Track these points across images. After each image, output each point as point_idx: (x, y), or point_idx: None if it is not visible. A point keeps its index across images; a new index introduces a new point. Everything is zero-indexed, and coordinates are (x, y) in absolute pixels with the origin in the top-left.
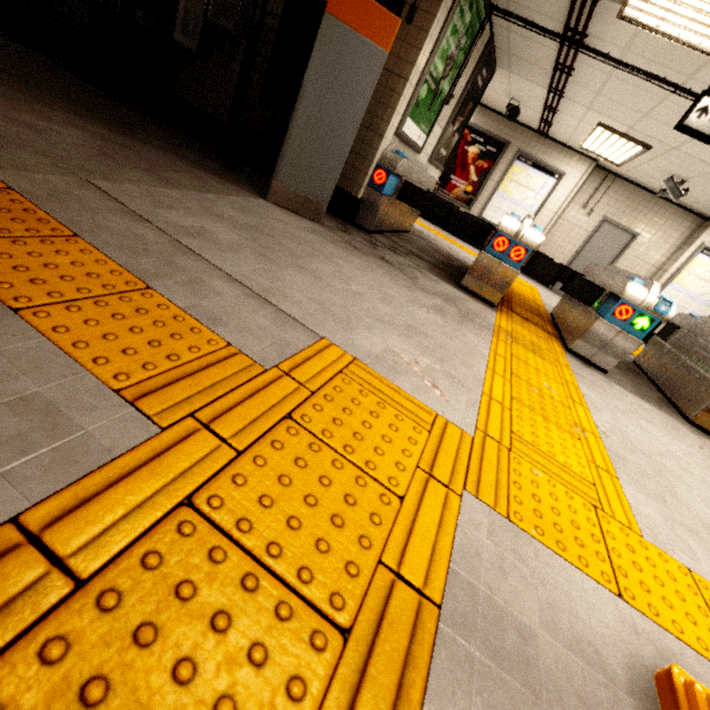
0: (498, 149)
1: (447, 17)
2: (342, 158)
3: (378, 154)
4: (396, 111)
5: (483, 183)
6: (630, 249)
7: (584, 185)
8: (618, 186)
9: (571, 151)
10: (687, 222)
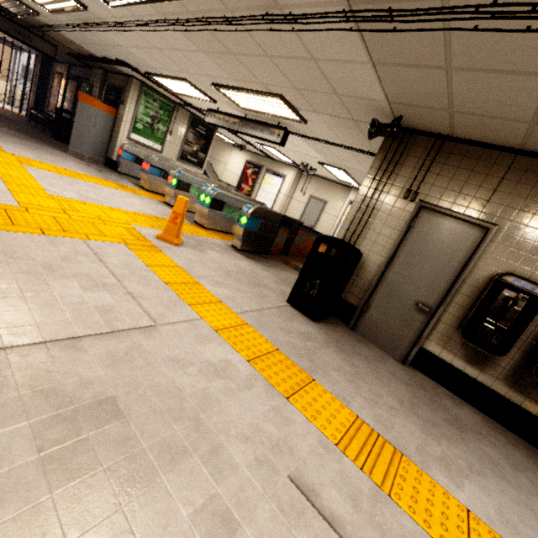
0: (259, 169)
1: (136, 103)
2: (89, 139)
3: (119, 145)
4: (122, 130)
5: (254, 185)
6: (325, 210)
7: (300, 181)
8: (314, 179)
9: (287, 165)
10: (347, 192)
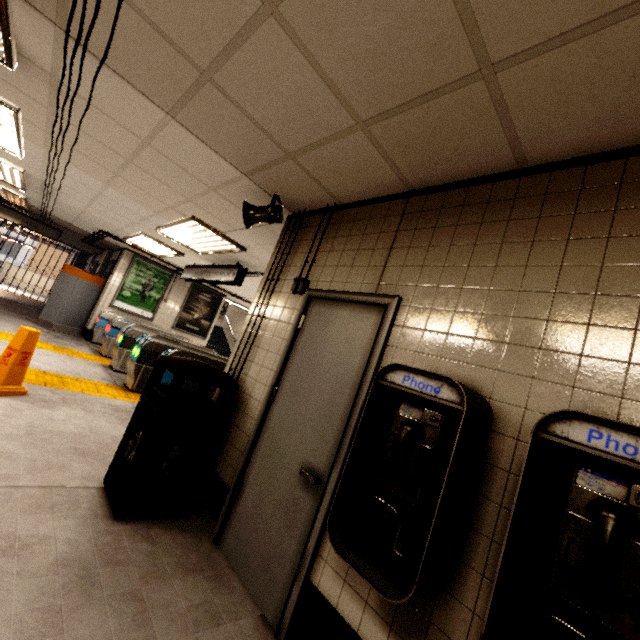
0: None
1: (126, 271)
2: (62, 307)
3: (99, 312)
4: (104, 297)
5: None
6: None
7: None
8: None
9: None
10: None
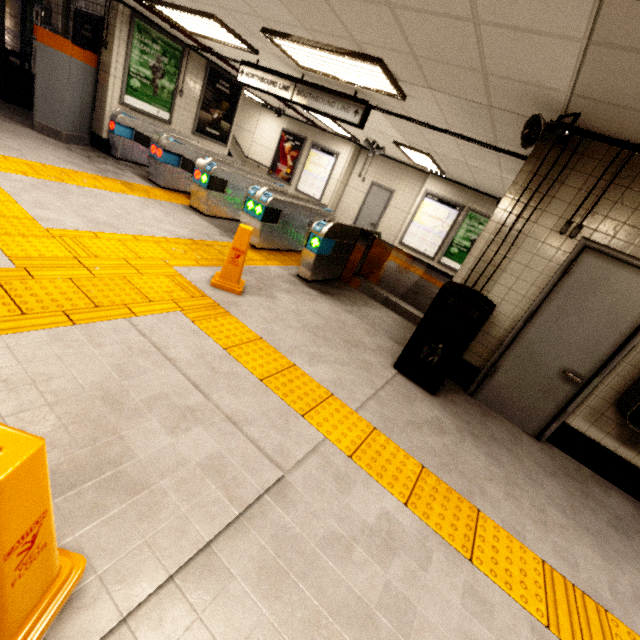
0: (301, 143)
1: (127, 45)
2: (64, 107)
3: (109, 114)
4: (110, 90)
5: (295, 166)
6: (391, 202)
7: (357, 162)
8: (377, 160)
9: (341, 138)
10: (421, 179)
